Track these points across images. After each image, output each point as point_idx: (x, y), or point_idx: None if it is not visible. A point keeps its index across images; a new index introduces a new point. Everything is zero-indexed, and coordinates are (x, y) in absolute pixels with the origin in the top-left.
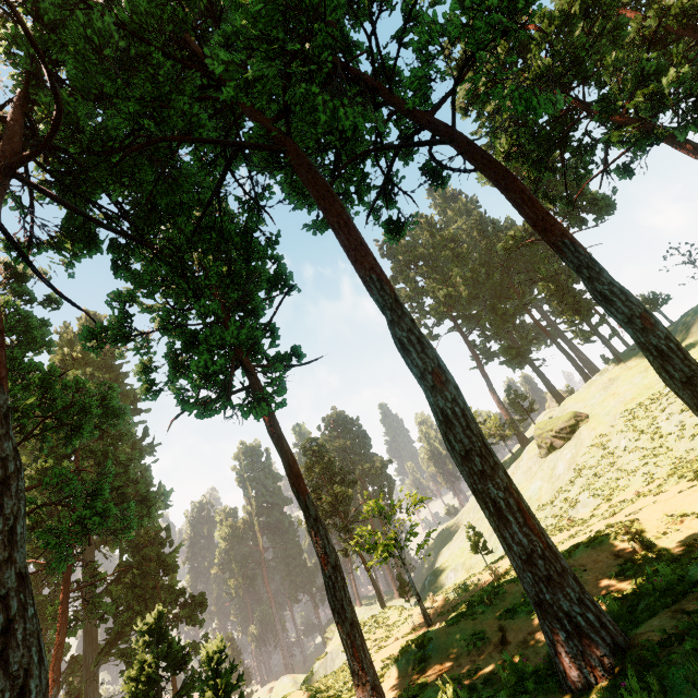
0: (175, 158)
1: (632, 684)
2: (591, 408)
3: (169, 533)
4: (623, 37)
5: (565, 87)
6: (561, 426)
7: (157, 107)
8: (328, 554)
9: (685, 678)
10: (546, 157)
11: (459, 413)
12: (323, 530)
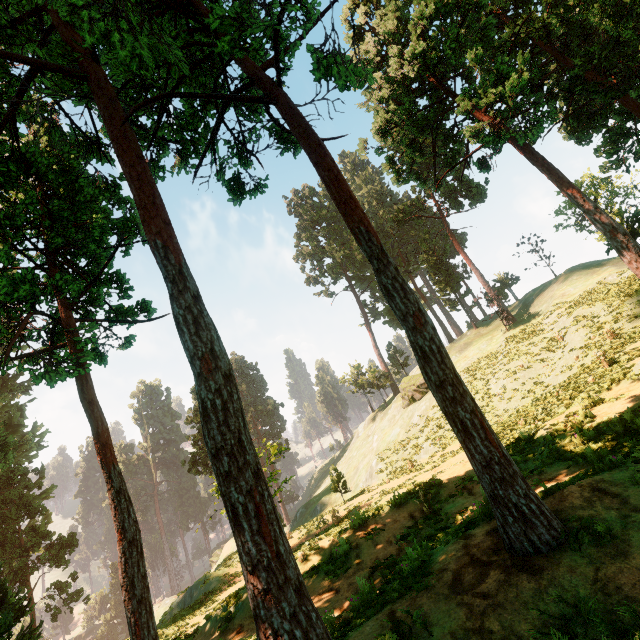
0: None
1: None
2: None
3: (43, 474)
4: (490, 37)
5: (442, 76)
6: (421, 382)
7: None
8: (126, 529)
9: None
10: (420, 140)
11: (219, 406)
12: (125, 503)
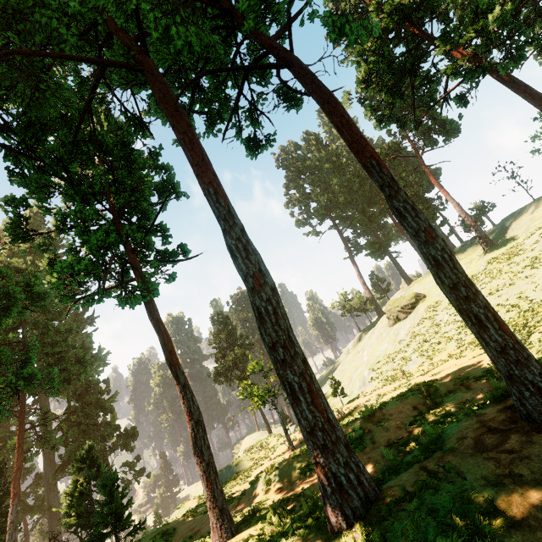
0: (48, 73)
1: (361, 537)
2: (428, 290)
3: (108, 384)
4: None
5: (418, 22)
6: (405, 304)
7: (24, 20)
8: (193, 412)
9: (402, 533)
10: (399, 85)
11: (271, 311)
12: (190, 394)
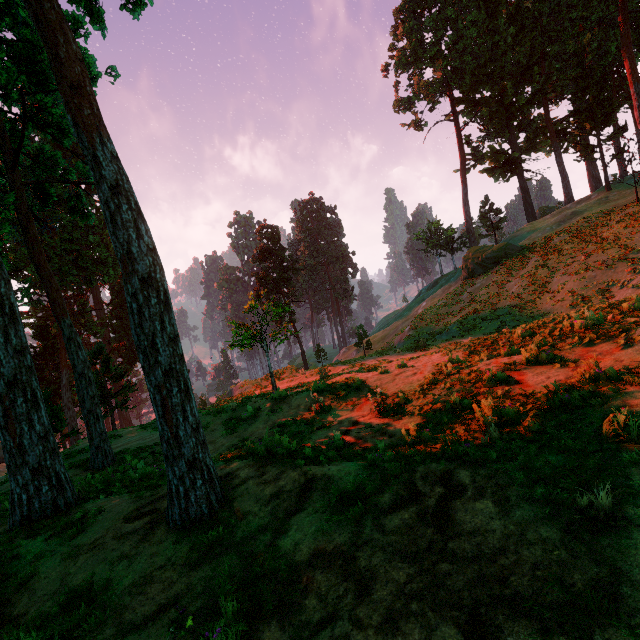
0: None
1: None
2: (530, 242)
3: None
4: None
5: None
6: (487, 256)
7: None
8: (76, 365)
9: None
10: None
11: None
12: (75, 348)
